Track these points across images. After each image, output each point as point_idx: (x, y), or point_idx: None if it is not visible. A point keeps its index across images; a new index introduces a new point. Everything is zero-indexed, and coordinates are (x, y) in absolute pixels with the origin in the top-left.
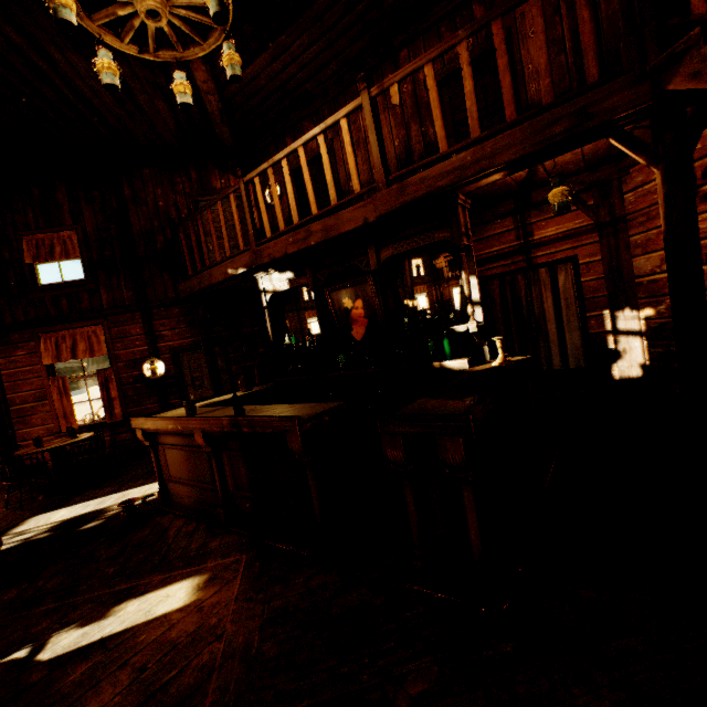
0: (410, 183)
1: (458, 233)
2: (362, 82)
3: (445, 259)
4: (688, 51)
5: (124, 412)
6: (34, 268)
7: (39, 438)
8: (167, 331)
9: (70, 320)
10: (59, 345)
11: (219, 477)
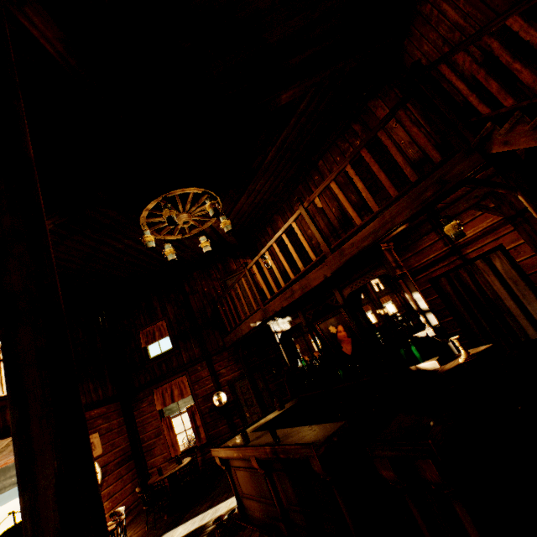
0: (345, 248)
1: (391, 268)
2: (297, 202)
3: (390, 284)
4: (492, 132)
5: (206, 435)
6: (147, 349)
7: (160, 468)
8: (223, 370)
9: (168, 377)
10: (164, 394)
11: (274, 494)
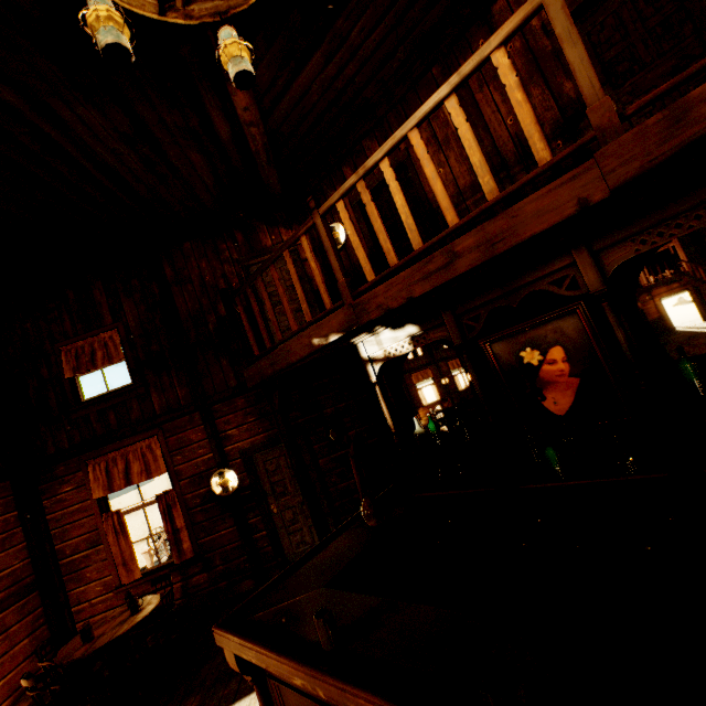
0: (700, 98)
1: None
2: None
3: None
4: None
5: (194, 546)
6: (76, 382)
7: (87, 626)
8: (233, 430)
9: (119, 438)
10: (109, 470)
11: None
